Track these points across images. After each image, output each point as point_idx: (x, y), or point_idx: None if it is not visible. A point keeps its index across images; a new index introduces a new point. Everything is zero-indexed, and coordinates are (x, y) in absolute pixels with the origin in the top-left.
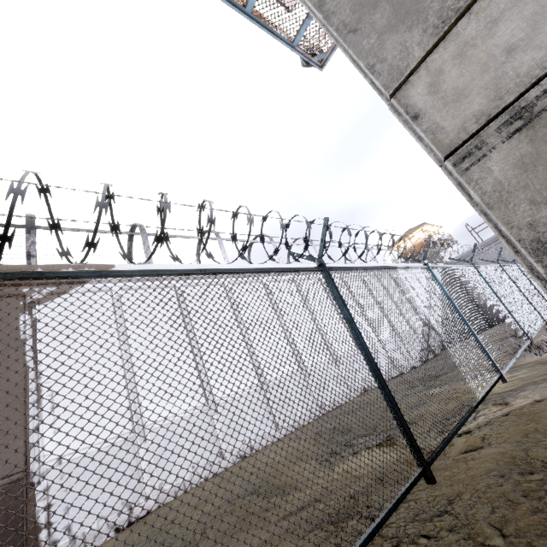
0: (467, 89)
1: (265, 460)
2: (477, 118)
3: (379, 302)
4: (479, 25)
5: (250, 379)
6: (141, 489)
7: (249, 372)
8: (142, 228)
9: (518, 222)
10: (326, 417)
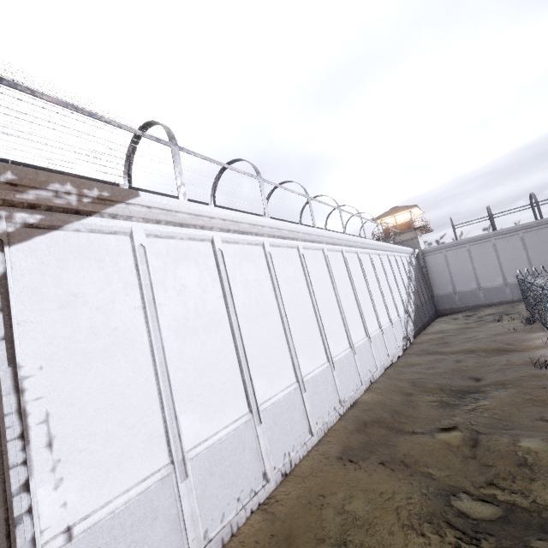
0: None
1: (337, 502)
2: None
3: (380, 285)
4: None
5: (288, 376)
6: (183, 546)
7: (287, 366)
8: (171, 135)
9: None
10: (355, 421)
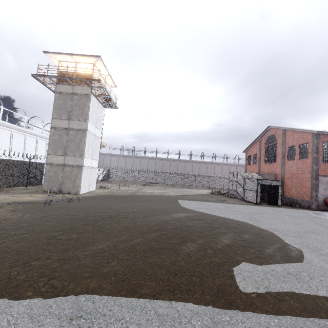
0: (51, 160)
1: None
2: (49, 162)
3: None
4: (54, 157)
5: None
6: None
7: None
8: None
9: (46, 171)
10: None
